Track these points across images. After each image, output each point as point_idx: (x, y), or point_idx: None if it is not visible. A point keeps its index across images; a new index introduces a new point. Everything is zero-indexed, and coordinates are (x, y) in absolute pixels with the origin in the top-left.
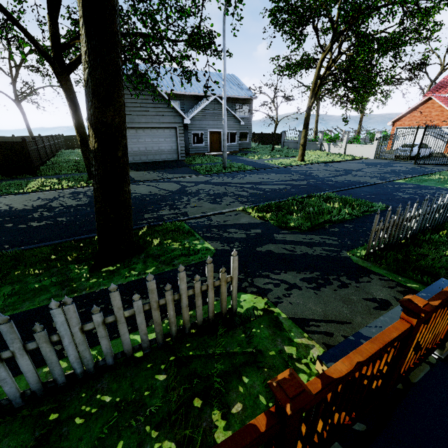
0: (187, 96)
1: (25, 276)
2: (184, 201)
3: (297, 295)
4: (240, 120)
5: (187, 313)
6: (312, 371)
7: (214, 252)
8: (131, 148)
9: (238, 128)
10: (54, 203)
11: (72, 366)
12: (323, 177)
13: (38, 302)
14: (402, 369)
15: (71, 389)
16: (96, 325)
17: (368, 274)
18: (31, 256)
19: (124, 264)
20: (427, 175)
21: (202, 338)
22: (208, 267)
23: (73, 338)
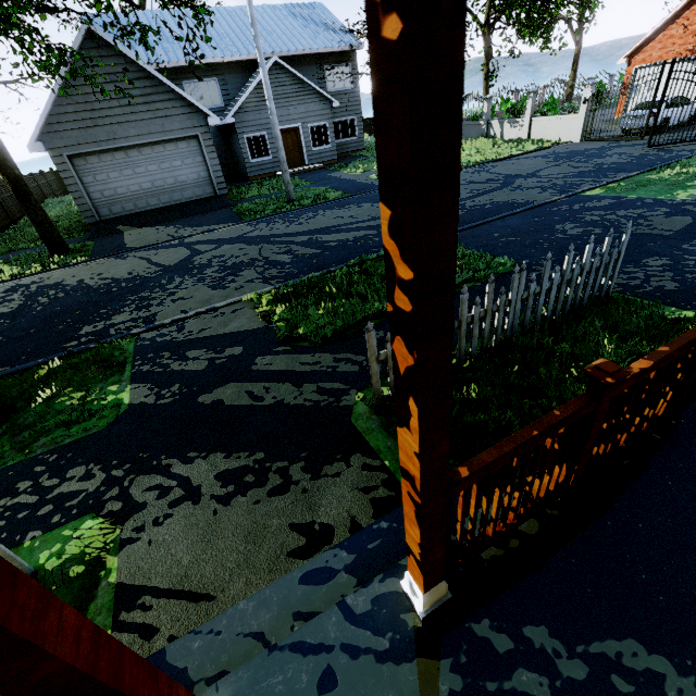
0: (229, 66)
1: None
2: (170, 288)
3: (177, 520)
4: (330, 98)
5: None
6: None
7: (122, 412)
8: (127, 187)
9: (330, 115)
10: None
11: None
12: None
13: None
14: None
15: None
16: None
17: (352, 452)
18: None
19: None
20: (659, 169)
21: None
22: None
23: None
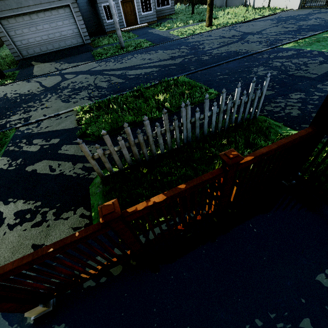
0: None
1: None
2: (43, 100)
3: None
4: None
5: None
6: None
7: None
8: (34, 38)
9: None
10: None
11: None
12: (206, 49)
13: None
14: None
15: None
16: None
17: (80, 206)
18: None
19: None
20: None
21: None
22: None
23: None
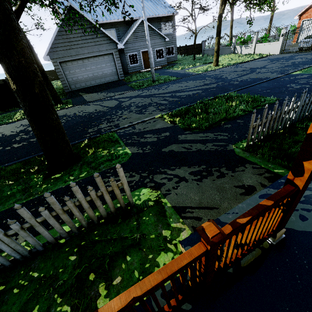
0: (120, 23)
1: (2, 186)
2: (118, 114)
3: (183, 187)
4: (165, 37)
5: (91, 212)
6: (178, 250)
7: (130, 155)
8: (82, 76)
9: (164, 44)
10: (30, 127)
11: (11, 255)
12: (230, 78)
13: (7, 205)
14: (228, 261)
15: (16, 268)
16: (16, 231)
17: (244, 163)
18: (9, 171)
19: (66, 172)
20: None
21: (106, 226)
22: (97, 179)
23: (2, 240)
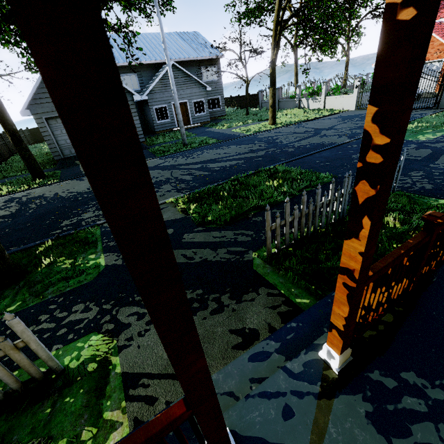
0: (143, 67)
1: None
2: None
3: (154, 332)
4: (205, 85)
5: None
6: None
7: (101, 270)
8: None
9: (205, 95)
10: None
11: None
12: (286, 143)
13: None
14: None
15: None
16: None
17: (259, 286)
18: None
19: None
20: None
21: None
22: None
23: None
